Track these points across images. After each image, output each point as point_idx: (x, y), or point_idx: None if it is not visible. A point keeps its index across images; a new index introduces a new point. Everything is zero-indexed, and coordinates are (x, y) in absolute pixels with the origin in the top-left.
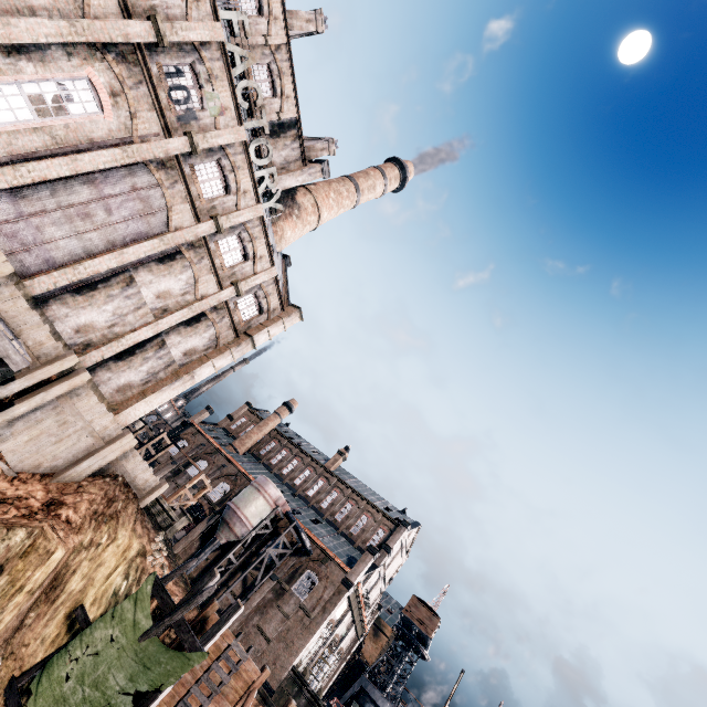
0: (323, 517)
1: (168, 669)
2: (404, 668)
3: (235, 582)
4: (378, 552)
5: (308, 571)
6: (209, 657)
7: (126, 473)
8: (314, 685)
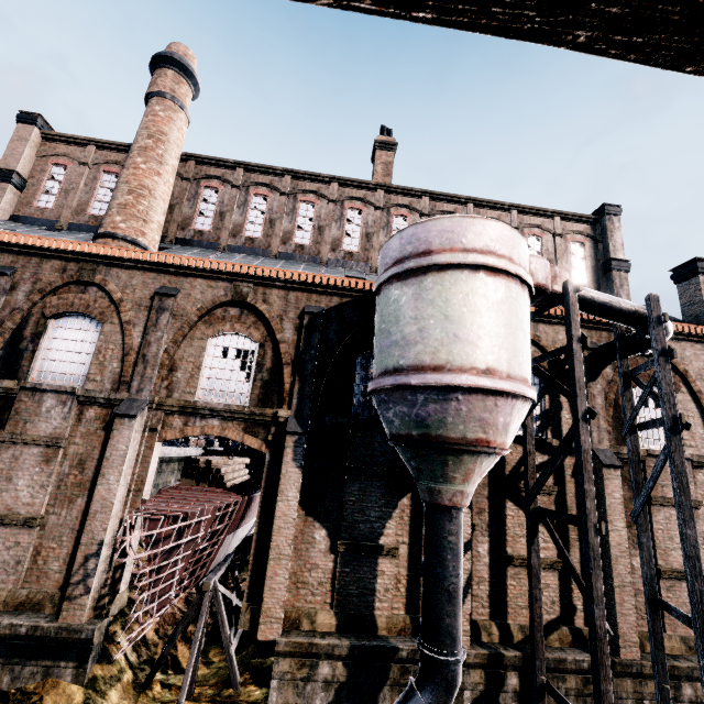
0: None
1: None
2: None
3: None
4: None
5: (632, 390)
6: None
7: None
8: None
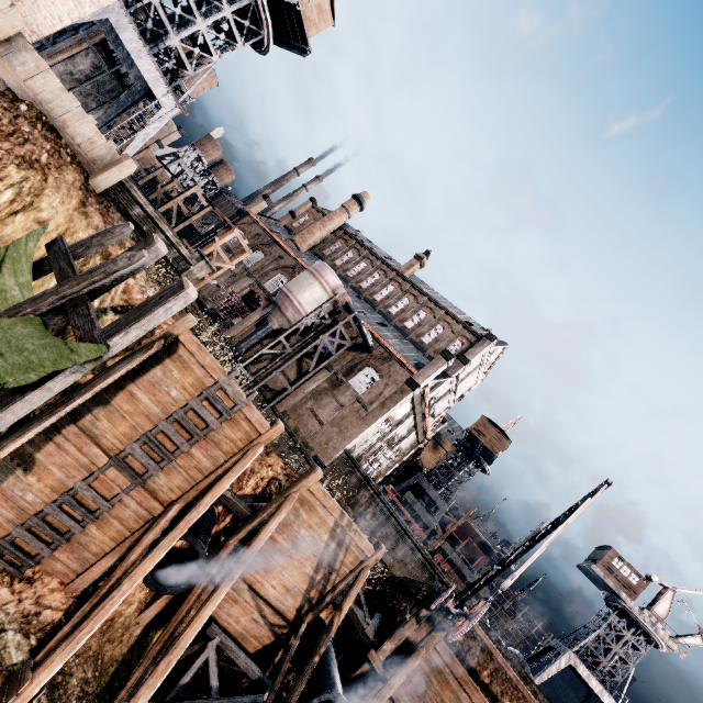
0: (390, 322)
1: (30, 361)
2: (462, 476)
3: (286, 364)
4: (453, 359)
5: (368, 368)
6: (186, 392)
7: (37, 104)
8: (369, 471)
